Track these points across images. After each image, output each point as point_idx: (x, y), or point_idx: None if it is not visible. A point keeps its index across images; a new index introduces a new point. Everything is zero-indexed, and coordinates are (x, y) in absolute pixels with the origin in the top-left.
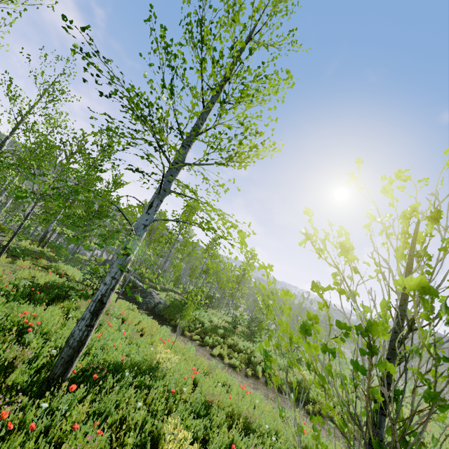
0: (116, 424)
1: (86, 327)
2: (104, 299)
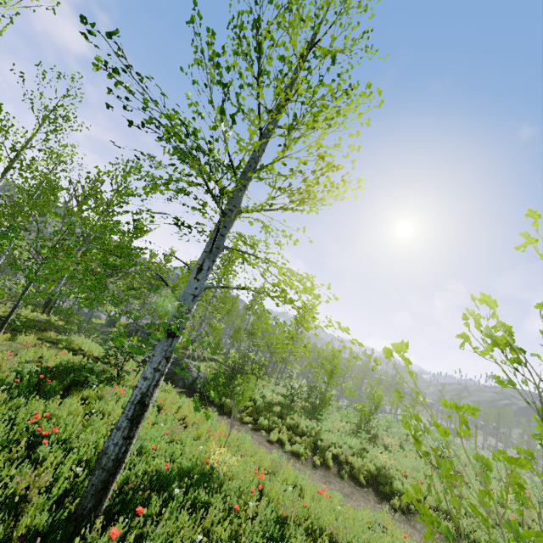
0: None
1: (124, 440)
2: (145, 399)
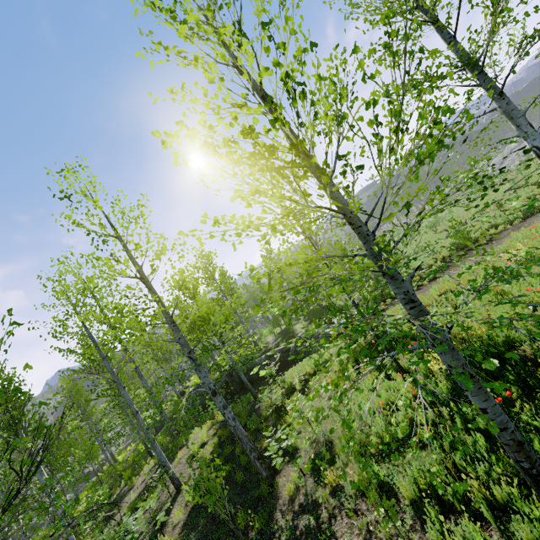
0: None
1: None
2: None
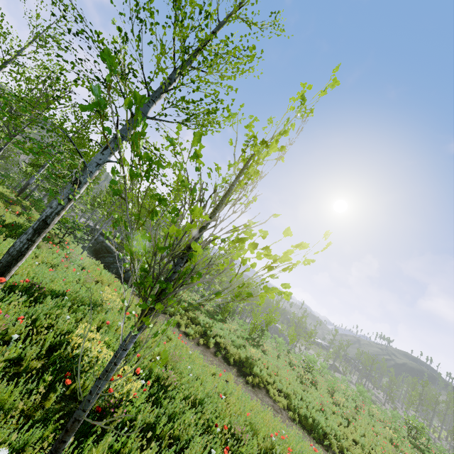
0: (42, 327)
1: (27, 241)
2: (48, 220)
